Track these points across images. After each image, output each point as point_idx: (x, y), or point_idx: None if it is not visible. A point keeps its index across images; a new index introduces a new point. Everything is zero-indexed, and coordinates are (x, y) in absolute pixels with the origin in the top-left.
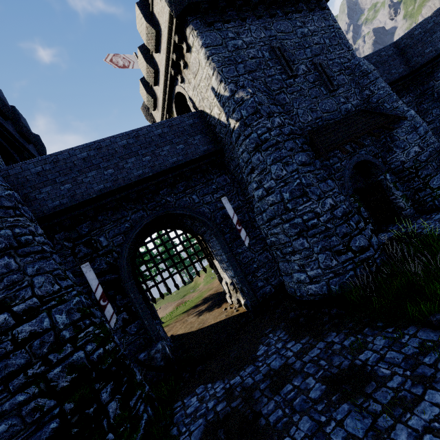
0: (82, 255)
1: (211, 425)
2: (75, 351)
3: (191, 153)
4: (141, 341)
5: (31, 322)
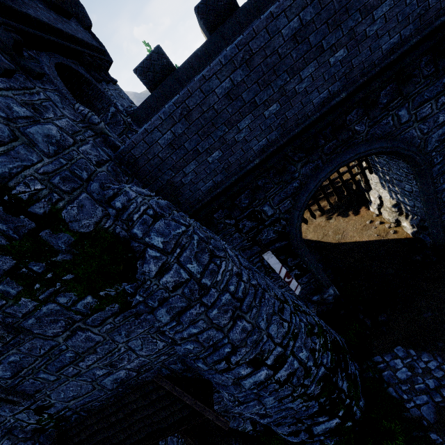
0: (247, 229)
1: (444, 411)
2: (317, 368)
3: (436, 7)
4: (311, 286)
5: (284, 368)
